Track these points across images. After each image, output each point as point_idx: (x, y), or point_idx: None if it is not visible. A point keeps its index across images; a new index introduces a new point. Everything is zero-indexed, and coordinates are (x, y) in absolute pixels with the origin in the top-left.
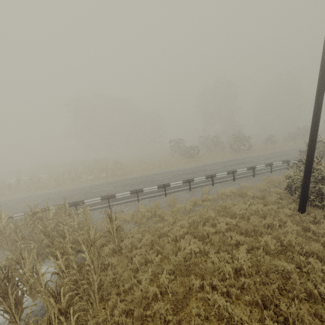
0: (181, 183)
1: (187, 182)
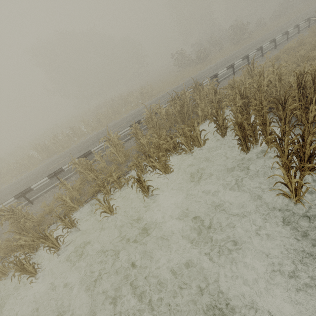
0: (240, 61)
1: (244, 59)
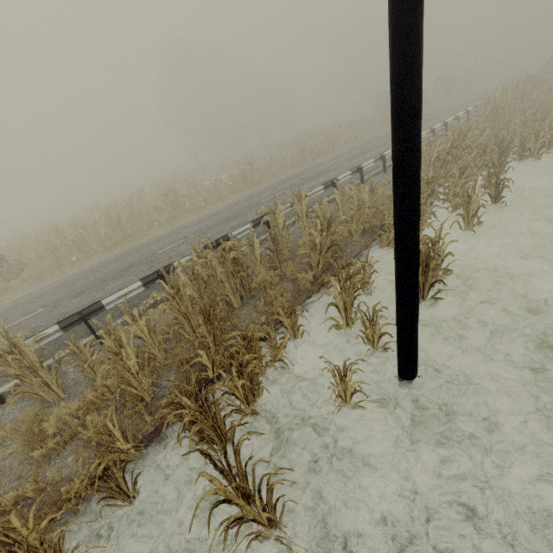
0: None
1: None
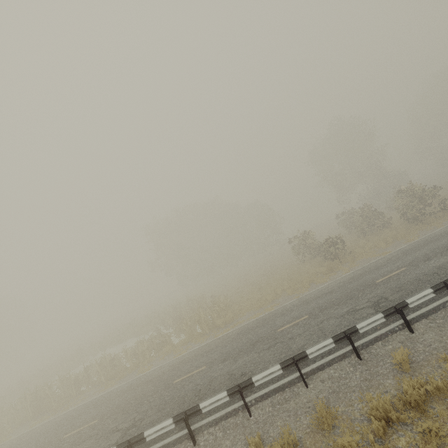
0: (330, 344)
1: (344, 338)
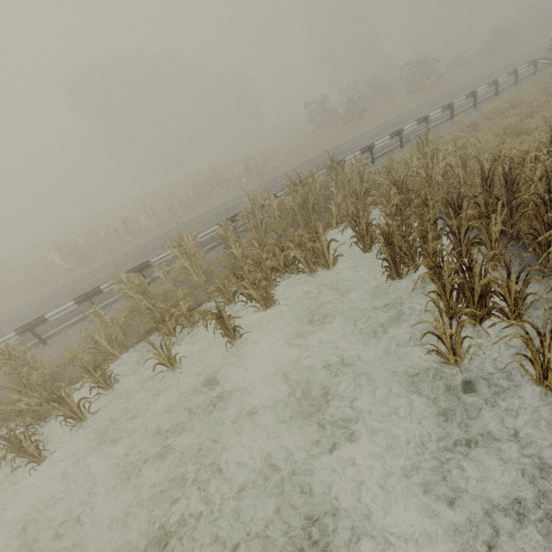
0: (414, 126)
1: (421, 122)
